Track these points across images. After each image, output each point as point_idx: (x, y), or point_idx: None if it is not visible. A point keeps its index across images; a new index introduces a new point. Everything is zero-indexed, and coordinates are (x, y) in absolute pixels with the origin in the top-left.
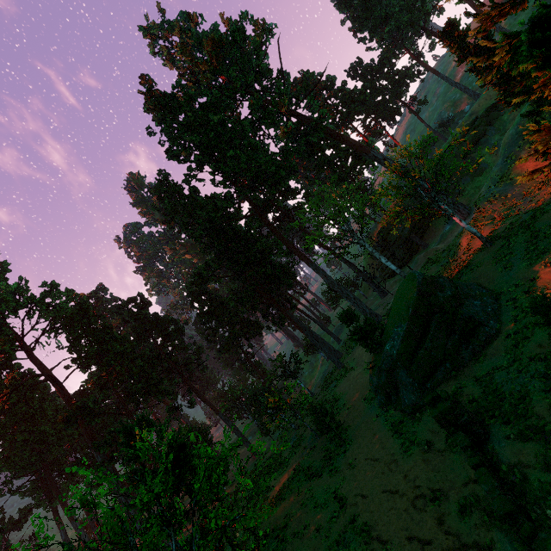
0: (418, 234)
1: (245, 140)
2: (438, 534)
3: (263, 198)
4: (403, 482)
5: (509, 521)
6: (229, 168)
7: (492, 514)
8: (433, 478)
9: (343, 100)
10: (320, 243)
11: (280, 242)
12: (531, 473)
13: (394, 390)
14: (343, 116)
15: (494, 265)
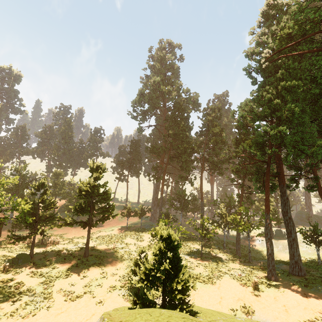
0: None
1: None
2: None
3: None
4: None
5: None
6: None
7: None
8: None
9: None
10: None
11: None
12: None
13: None
14: None
15: None
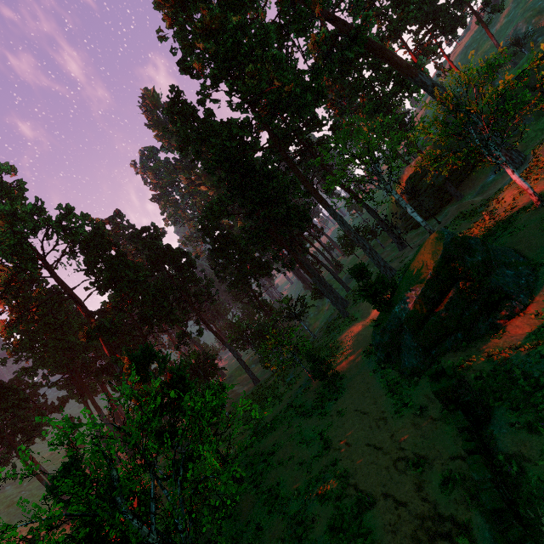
0: (455, 183)
1: (269, 52)
2: (415, 498)
3: (285, 128)
4: (388, 441)
5: (495, 517)
6: (247, 87)
7: (475, 496)
8: (420, 444)
9: (396, 1)
10: (342, 184)
11: (298, 180)
12: (530, 469)
13: (396, 351)
14: (391, 25)
15: (541, 230)
